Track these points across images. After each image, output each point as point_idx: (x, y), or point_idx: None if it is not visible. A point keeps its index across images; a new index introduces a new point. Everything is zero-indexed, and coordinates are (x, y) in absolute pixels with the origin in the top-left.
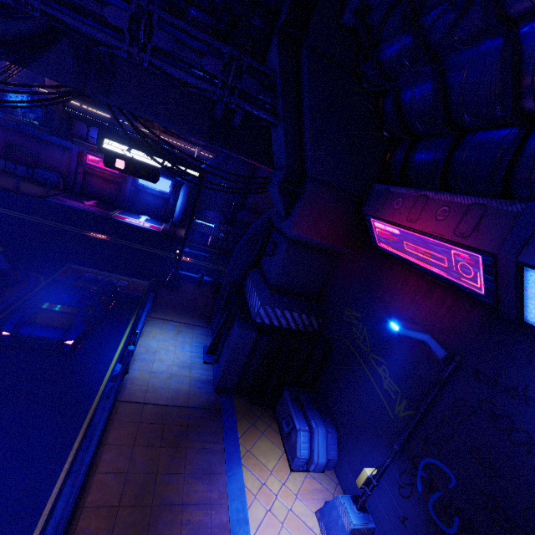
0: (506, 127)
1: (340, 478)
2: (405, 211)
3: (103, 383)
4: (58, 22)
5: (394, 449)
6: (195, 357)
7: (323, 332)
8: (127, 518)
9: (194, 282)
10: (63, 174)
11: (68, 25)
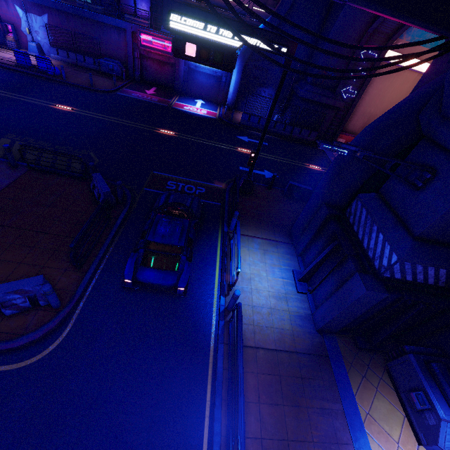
0: None
1: None
2: None
3: (212, 318)
4: None
5: None
6: (287, 284)
7: None
8: None
9: (262, 181)
10: (123, 61)
11: None
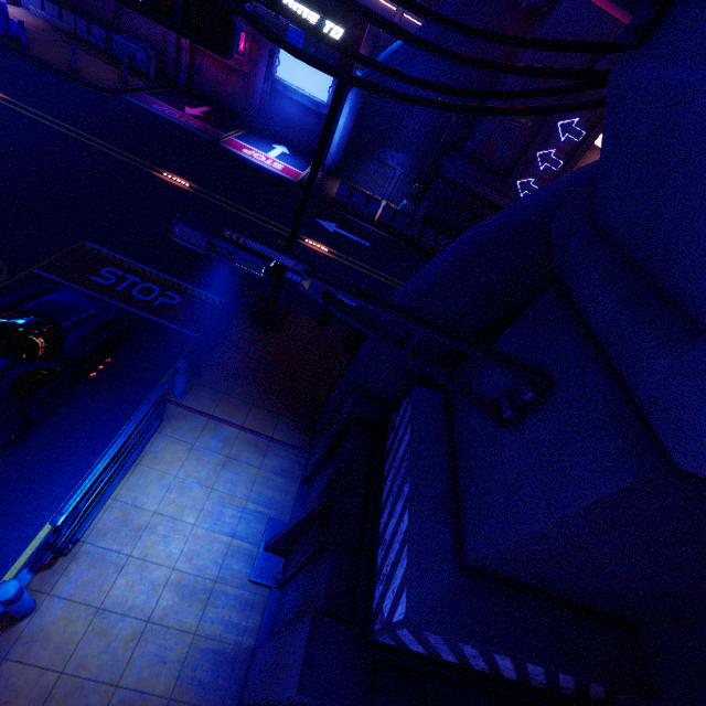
0: None
1: None
2: None
3: None
4: None
5: None
6: (234, 555)
7: None
8: None
9: (318, 308)
10: (158, 48)
11: None
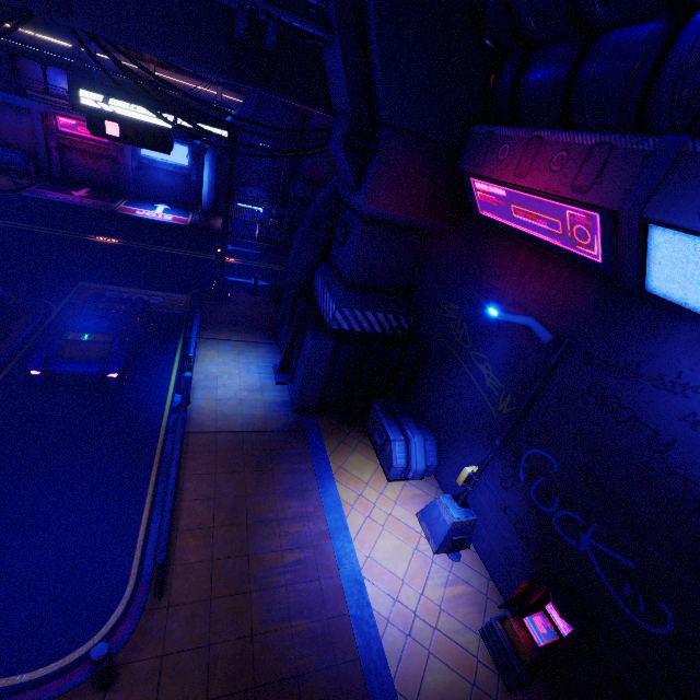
0: (651, 20)
1: (441, 483)
2: (512, 163)
3: (164, 416)
4: None
5: (496, 444)
6: (265, 379)
7: (416, 333)
8: (224, 536)
9: (247, 289)
10: (29, 152)
11: None
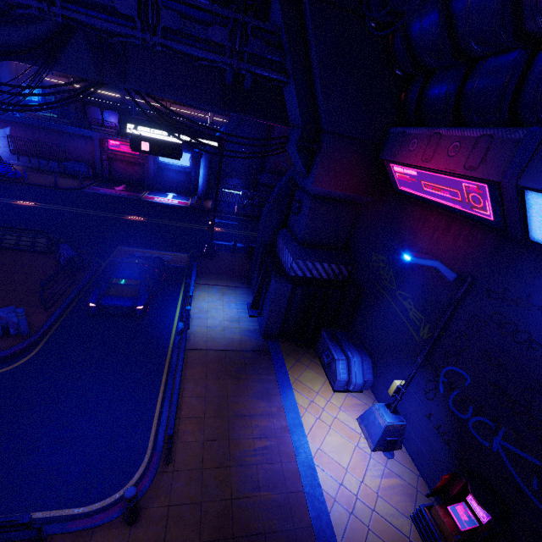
0: (515, 50)
1: (377, 395)
2: (420, 152)
3: (171, 337)
4: (77, 23)
5: (418, 362)
6: (241, 313)
7: (354, 279)
8: (212, 424)
9: (228, 249)
10: (90, 163)
11: (86, 23)
